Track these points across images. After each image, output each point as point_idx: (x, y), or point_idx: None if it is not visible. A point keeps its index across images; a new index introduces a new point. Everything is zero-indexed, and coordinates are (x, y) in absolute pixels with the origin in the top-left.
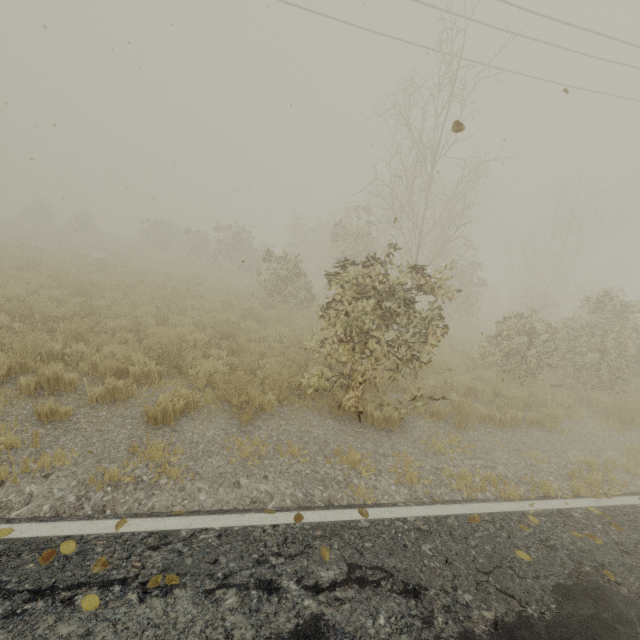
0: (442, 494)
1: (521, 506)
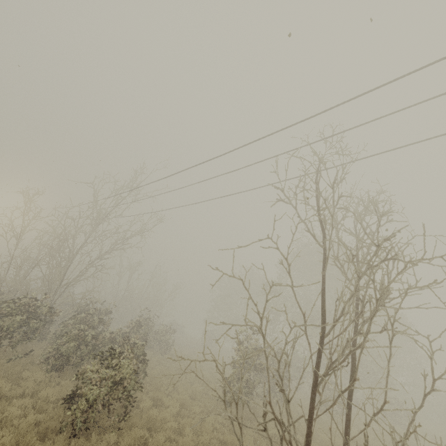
0: None
1: None
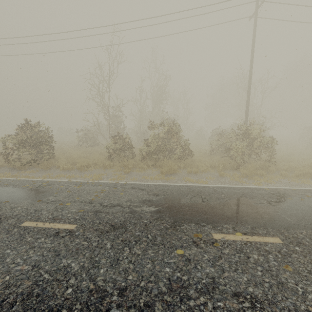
0: None
1: (3, 178)
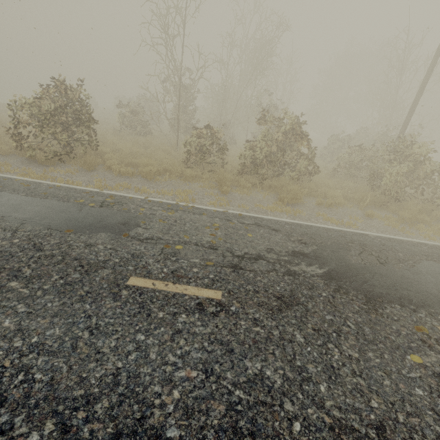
0: (10, 175)
1: (27, 179)
